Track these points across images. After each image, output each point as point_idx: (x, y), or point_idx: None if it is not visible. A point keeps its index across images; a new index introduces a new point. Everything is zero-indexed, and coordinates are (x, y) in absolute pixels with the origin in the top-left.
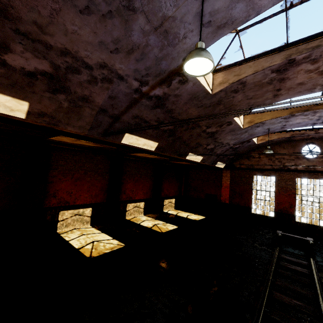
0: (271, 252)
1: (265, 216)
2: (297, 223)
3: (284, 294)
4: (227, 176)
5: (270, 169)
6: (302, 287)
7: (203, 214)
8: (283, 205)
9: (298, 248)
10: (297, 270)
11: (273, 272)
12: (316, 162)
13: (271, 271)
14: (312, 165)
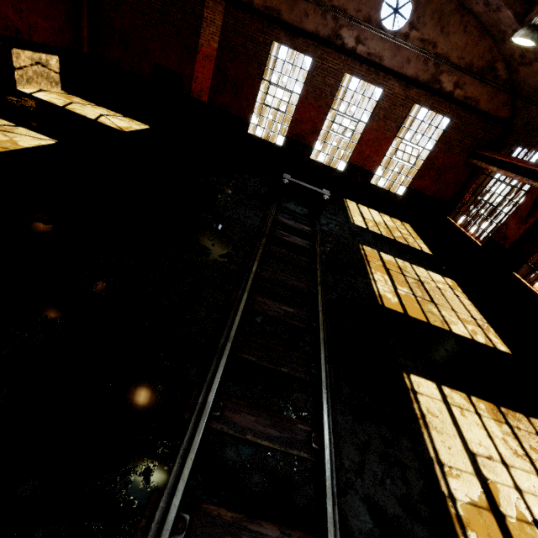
0: (264, 211)
1: (268, 144)
2: (310, 162)
3: (271, 297)
4: (214, 25)
5: (312, 34)
6: (298, 275)
7: (146, 120)
8: (304, 126)
9: (301, 202)
10: (296, 244)
11: (261, 254)
12: (390, 44)
13: (258, 254)
14: (381, 49)
